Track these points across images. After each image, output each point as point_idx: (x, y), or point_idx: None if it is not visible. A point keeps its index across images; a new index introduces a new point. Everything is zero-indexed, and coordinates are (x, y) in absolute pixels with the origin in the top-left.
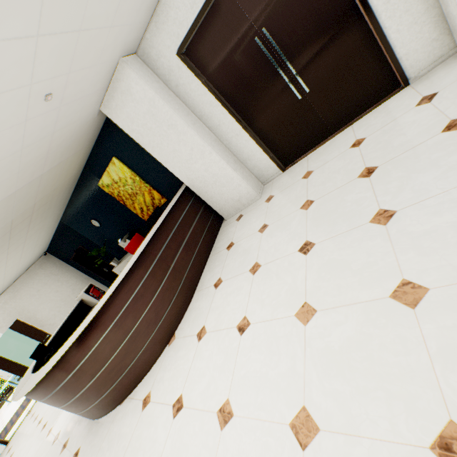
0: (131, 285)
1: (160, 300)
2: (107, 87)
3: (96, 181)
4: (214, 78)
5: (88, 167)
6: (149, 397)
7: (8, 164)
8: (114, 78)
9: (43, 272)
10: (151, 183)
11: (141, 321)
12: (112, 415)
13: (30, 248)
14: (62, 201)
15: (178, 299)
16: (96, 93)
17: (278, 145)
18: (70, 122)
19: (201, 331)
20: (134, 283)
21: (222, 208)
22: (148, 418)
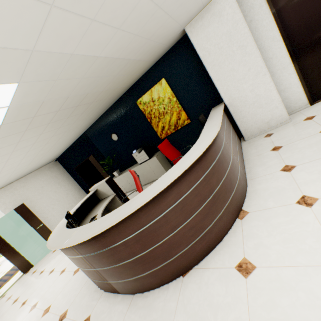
0: (216, 148)
1: (231, 172)
2: (203, 7)
3: (135, 99)
4: (283, 19)
5: (135, 86)
6: (248, 263)
7: (145, 15)
8: (213, 1)
9: (50, 173)
10: (183, 105)
11: (221, 185)
12: (173, 287)
13: (59, 144)
14: (102, 109)
15: (240, 179)
16: (200, 4)
17: (314, 82)
18: (177, 17)
19: (304, 199)
20: (217, 148)
21: (247, 129)
22: (271, 283)
